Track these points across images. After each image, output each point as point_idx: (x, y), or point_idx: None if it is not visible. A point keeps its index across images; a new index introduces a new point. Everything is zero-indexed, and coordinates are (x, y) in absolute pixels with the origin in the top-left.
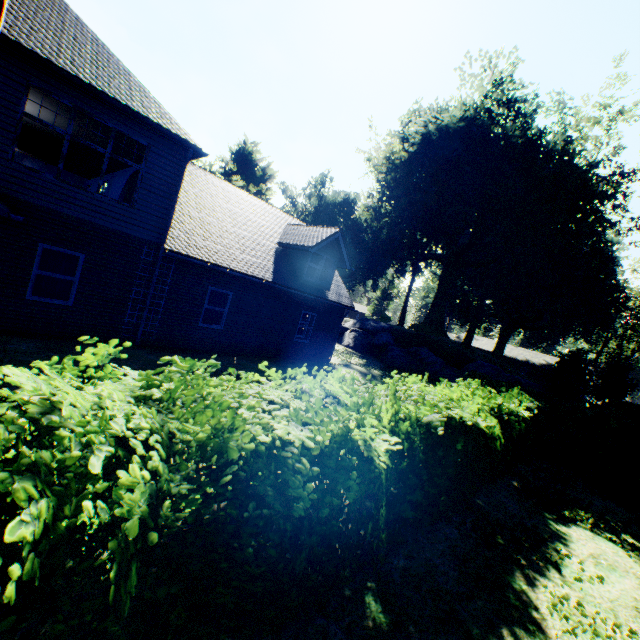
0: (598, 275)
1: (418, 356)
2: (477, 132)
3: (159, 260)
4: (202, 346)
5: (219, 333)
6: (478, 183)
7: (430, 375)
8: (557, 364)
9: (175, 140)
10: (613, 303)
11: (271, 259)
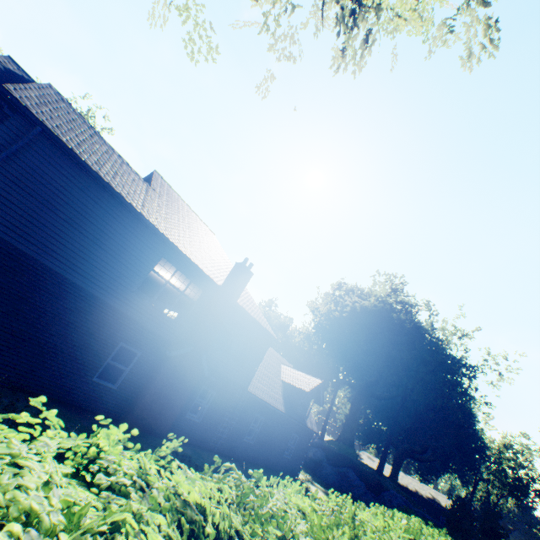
0: (463, 424)
1: (347, 477)
2: (383, 313)
3: (242, 396)
4: (240, 455)
5: (250, 446)
6: (386, 347)
7: (355, 497)
8: (451, 506)
9: (270, 336)
10: (477, 449)
11: (281, 393)
